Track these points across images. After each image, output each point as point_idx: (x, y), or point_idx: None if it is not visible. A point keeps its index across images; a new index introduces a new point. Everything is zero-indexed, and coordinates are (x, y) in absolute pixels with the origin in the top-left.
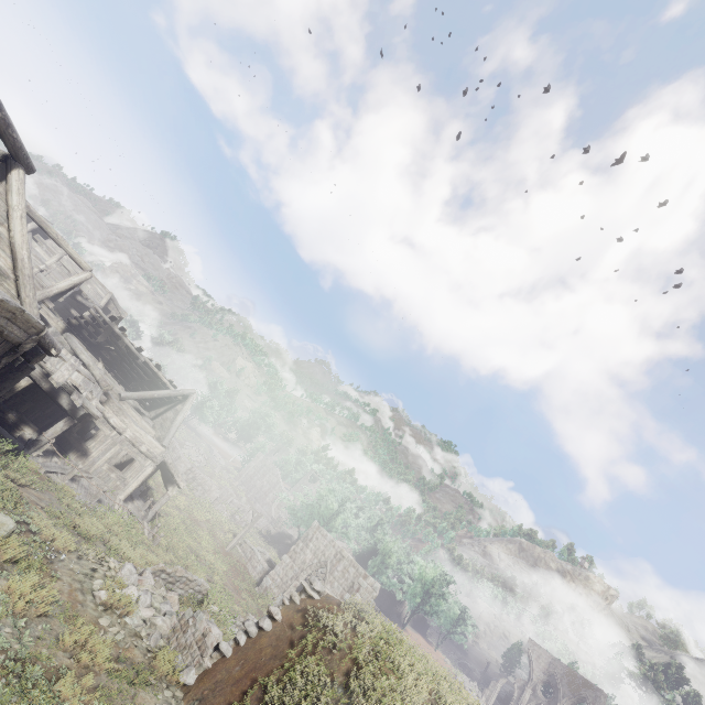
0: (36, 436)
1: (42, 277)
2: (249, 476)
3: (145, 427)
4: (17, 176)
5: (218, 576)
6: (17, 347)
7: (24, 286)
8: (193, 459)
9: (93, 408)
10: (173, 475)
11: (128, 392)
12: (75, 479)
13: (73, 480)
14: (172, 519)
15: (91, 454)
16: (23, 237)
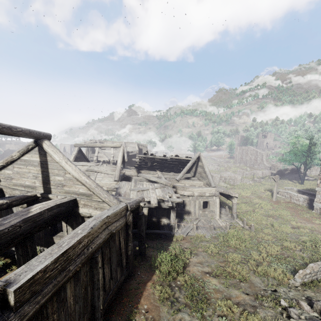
0: (168, 220)
1: (115, 159)
2: (240, 158)
3: (197, 183)
4: (46, 146)
5: (293, 221)
6: (126, 224)
7: (99, 194)
8: (213, 170)
9: (176, 200)
10: (229, 195)
11: (178, 176)
12: (196, 227)
13: (196, 228)
14: (240, 206)
15: (191, 211)
16: (76, 171)
